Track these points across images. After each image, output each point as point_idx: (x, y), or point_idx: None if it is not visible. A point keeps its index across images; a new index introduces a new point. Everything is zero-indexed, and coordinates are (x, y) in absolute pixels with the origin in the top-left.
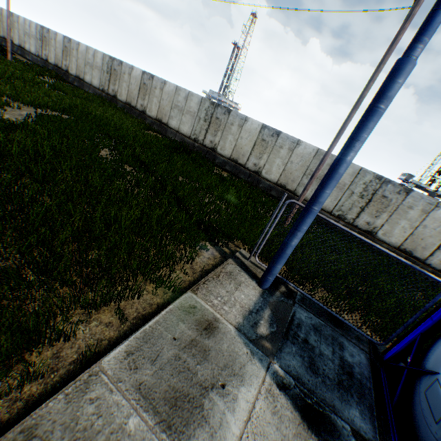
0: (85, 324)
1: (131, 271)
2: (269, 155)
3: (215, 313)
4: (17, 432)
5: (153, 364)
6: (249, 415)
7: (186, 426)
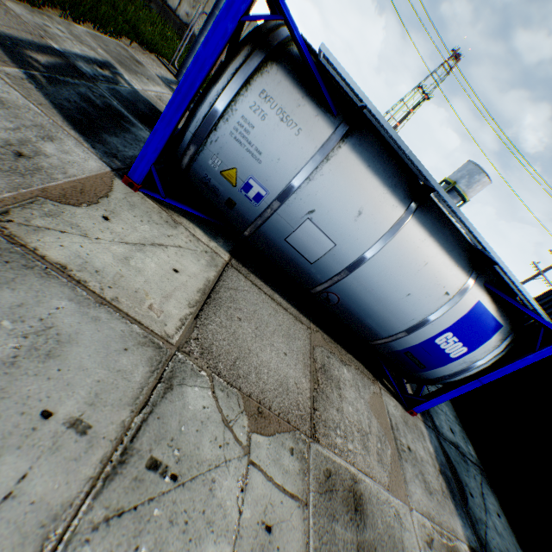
0: (51, 10)
1: (75, 2)
2: (204, 8)
3: (142, 63)
4: (44, 13)
5: (106, 47)
6: (161, 93)
7: (129, 72)
